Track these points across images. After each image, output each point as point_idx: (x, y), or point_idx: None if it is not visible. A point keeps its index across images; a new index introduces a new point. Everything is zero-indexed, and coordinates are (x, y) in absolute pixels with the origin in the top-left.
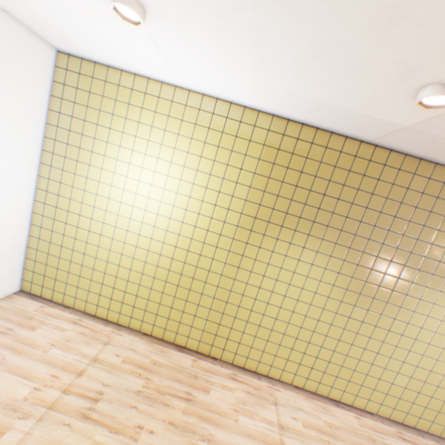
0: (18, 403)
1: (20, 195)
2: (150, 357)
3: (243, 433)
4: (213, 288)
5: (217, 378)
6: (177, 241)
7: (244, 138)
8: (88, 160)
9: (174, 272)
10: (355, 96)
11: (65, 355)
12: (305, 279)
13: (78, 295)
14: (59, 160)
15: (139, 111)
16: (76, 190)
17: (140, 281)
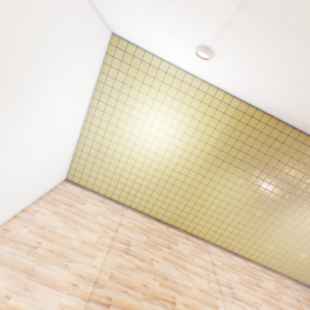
0: (94, 244)
1: (78, 125)
2: (145, 224)
3: (197, 265)
4: (183, 191)
5: (179, 238)
6: (168, 164)
7: (221, 111)
8: (121, 108)
9: (162, 180)
10: (303, 114)
11: (105, 220)
12: (235, 193)
13: (102, 186)
14: (102, 105)
15: (160, 83)
16: (110, 125)
17: (141, 183)
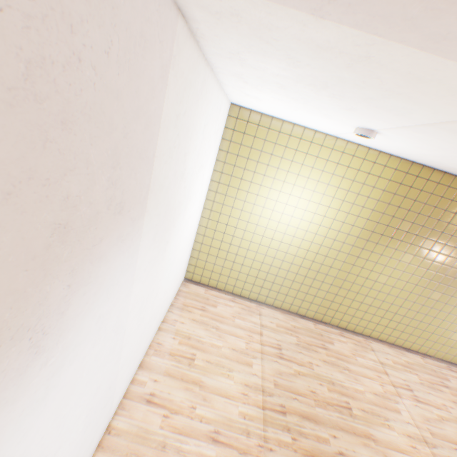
0: (245, 350)
1: (199, 216)
2: (289, 323)
3: (363, 366)
4: (331, 278)
5: (333, 335)
6: (309, 247)
7: (374, 174)
8: (246, 188)
9: (303, 268)
10: None
11: (244, 323)
12: (401, 273)
13: (228, 282)
14: (223, 188)
15: (293, 152)
16: (234, 209)
17: (277, 273)
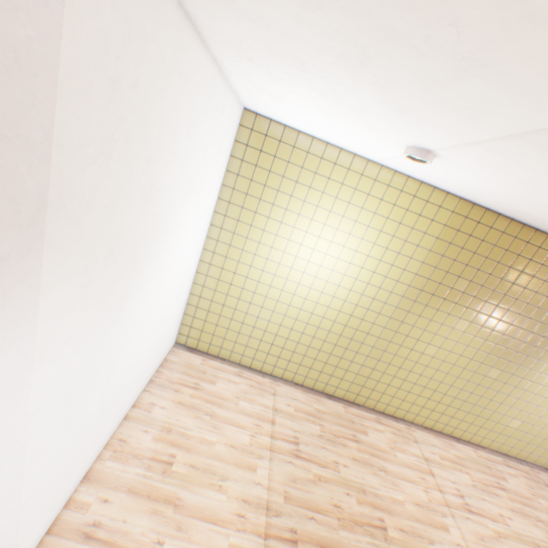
0: (248, 447)
1: (195, 259)
2: (312, 405)
3: (403, 465)
4: (368, 348)
5: (367, 422)
6: (341, 306)
7: (426, 216)
8: (262, 226)
9: (333, 333)
10: None
11: (252, 407)
12: (454, 344)
13: (235, 349)
14: (230, 223)
15: (324, 181)
16: (245, 253)
17: (299, 340)
